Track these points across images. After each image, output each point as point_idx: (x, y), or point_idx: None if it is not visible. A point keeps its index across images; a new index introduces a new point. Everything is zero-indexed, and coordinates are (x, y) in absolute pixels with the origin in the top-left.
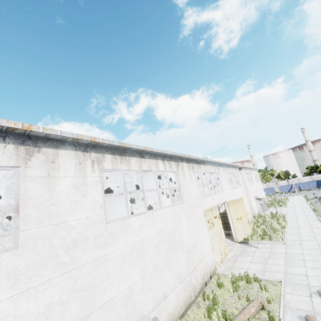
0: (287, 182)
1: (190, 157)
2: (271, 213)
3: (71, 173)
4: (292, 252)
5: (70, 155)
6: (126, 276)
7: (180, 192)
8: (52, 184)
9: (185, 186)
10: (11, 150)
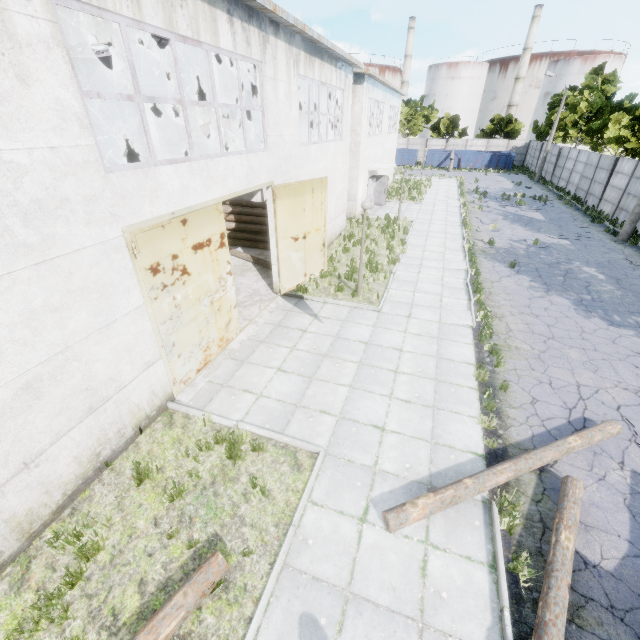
0: (446, 144)
1: None
2: (386, 217)
3: None
4: (383, 340)
5: None
6: None
7: None
8: None
9: None
10: None
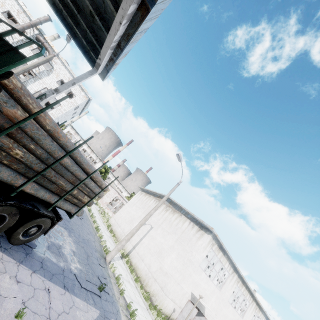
0: None
1: (260, 304)
2: None
3: (233, 281)
4: None
5: (236, 276)
6: (220, 319)
7: (244, 313)
8: (230, 282)
9: (248, 313)
10: (232, 270)
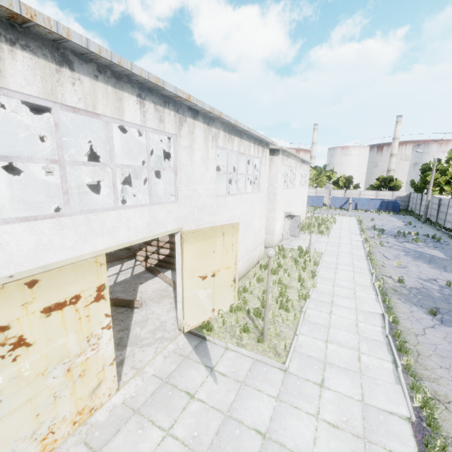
0: (344, 193)
1: None
2: (299, 248)
3: None
4: (287, 432)
5: None
6: None
7: None
8: None
9: None
10: None
